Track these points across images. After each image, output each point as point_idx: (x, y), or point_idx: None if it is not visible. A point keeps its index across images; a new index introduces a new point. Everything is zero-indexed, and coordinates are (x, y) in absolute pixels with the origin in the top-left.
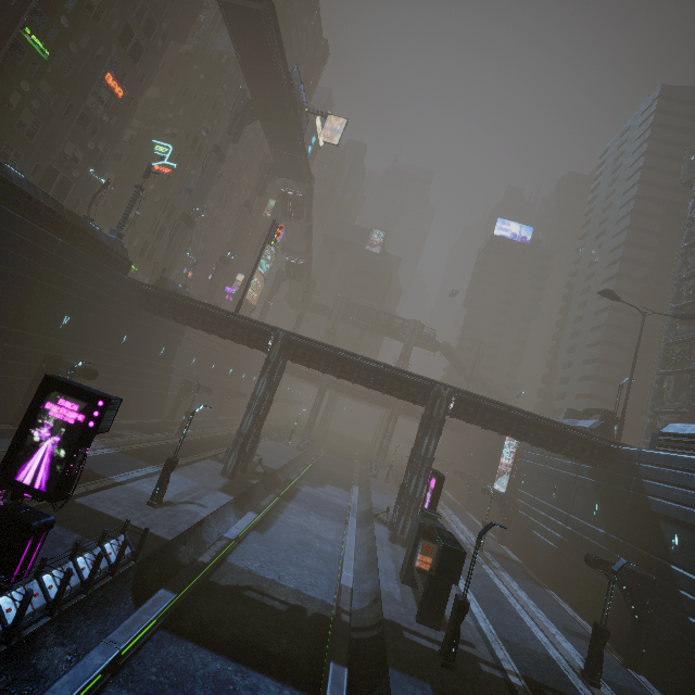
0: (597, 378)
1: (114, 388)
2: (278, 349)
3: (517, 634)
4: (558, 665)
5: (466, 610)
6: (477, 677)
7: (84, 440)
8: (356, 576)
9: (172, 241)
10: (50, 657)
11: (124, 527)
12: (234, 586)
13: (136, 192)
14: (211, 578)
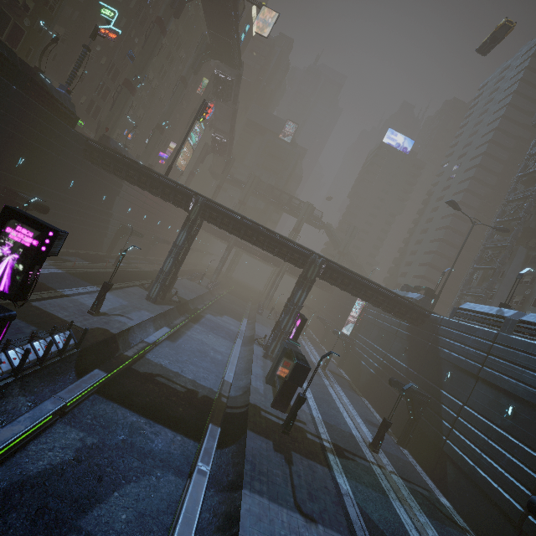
0: (431, 265)
1: (63, 223)
2: (197, 210)
3: (335, 420)
4: (356, 439)
5: (303, 402)
6: (303, 440)
7: (38, 260)
8: (236, 376)
9: (115, 103)
10: (15, 402)
11: (69, 325)
12: (149, 373)
13: (83, 52)
14: (133, 366)
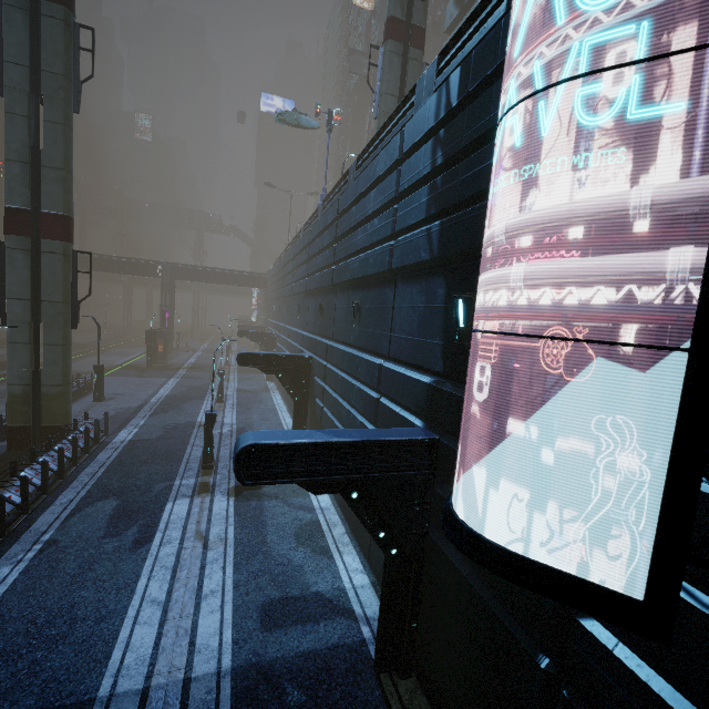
0: None
1: None
2: None
3: (206, 363)
4: (217, 365)
5: (152, 347)
6: (164, 368)
7: None
8: None
9: None
10: None
11: None
12: None
13: None
14: None
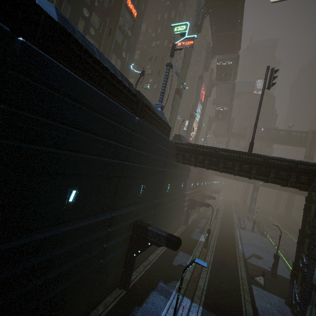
0: None
1: (165, 222)
2: None
3: None
4: None
5: None
6: None
7: None
8: None
9: (172, 109)
10: None
11: None
12: None
13: (167, 69)
14: None
